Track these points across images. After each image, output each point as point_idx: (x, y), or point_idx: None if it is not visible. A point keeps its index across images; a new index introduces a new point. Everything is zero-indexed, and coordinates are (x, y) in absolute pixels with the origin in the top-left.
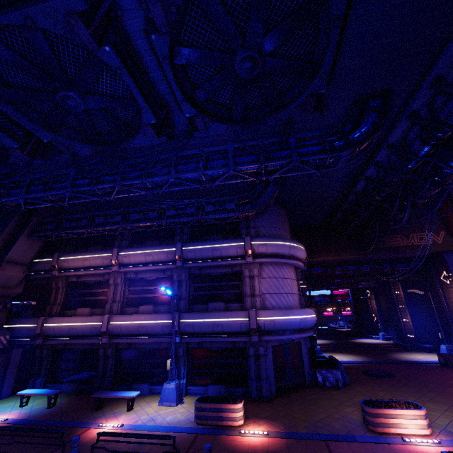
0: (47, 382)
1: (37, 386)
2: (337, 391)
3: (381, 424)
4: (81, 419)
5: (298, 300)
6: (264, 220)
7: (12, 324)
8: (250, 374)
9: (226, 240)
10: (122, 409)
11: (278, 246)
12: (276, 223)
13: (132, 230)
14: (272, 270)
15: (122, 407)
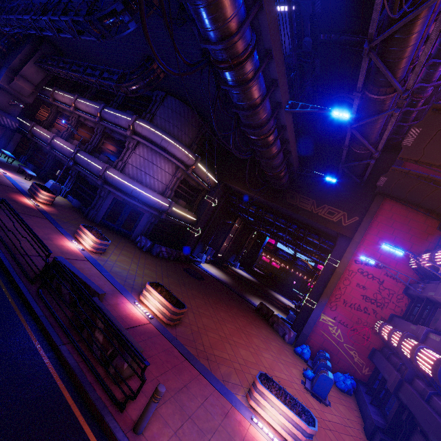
0: (28, 161)
1: (22, 159)
2: (134, 247)
3: (78, 233)
4: (3, 167)
5: (160, 187)
6: (164, 112)
7: (25, 121)
8: (92, 204)
9: (127, 114)
10: (26, 178)
11: (151, 133)
12: (174, 120)
13: (77, 80)
14: (145, 151)
15: (29, 179)
